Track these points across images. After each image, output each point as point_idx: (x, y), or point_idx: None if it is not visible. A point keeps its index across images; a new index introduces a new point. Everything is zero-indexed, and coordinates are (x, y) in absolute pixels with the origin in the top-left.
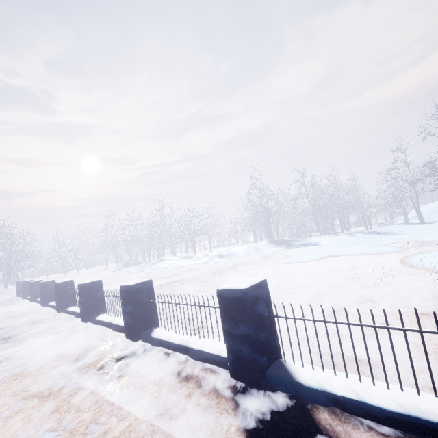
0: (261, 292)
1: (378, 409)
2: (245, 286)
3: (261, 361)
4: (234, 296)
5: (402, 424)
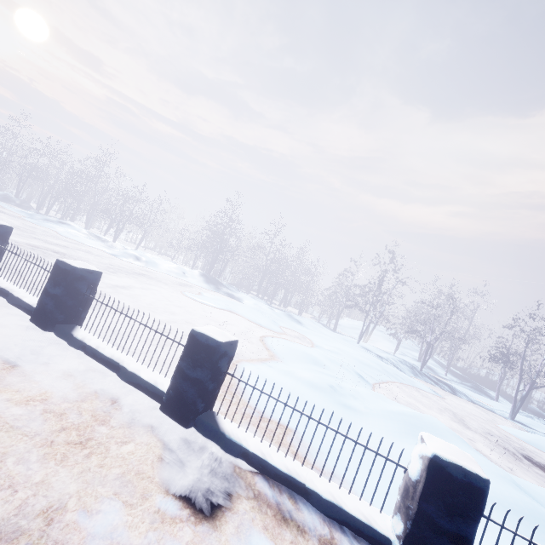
0: (90, 277)
1: (100, 354)
2: (78, 266)
3: (57, 316)
4: (65, 268)
5: (105, 362)
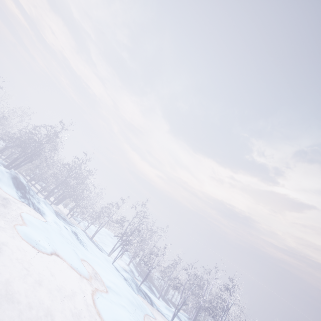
0: None
1: None
2: None
3: None
4: None
5: None
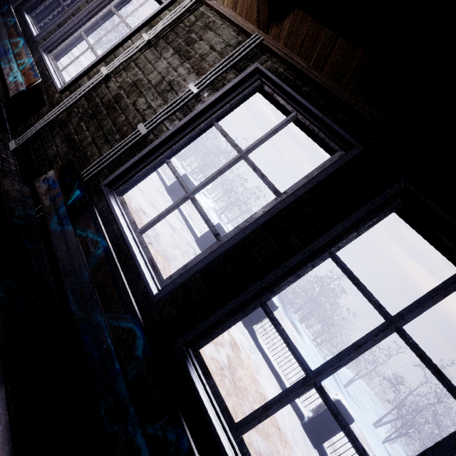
0: None
1: None
2: None
3: None
4: None
5: None
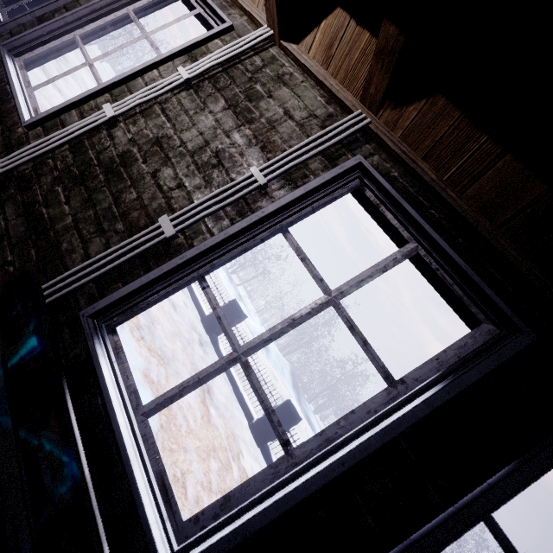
0: None
1: None
2: None
3: None
4: None
5: None
